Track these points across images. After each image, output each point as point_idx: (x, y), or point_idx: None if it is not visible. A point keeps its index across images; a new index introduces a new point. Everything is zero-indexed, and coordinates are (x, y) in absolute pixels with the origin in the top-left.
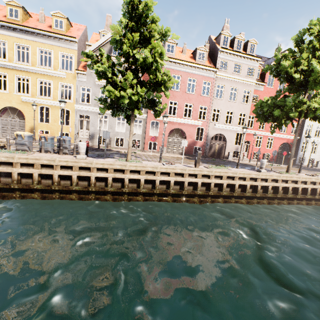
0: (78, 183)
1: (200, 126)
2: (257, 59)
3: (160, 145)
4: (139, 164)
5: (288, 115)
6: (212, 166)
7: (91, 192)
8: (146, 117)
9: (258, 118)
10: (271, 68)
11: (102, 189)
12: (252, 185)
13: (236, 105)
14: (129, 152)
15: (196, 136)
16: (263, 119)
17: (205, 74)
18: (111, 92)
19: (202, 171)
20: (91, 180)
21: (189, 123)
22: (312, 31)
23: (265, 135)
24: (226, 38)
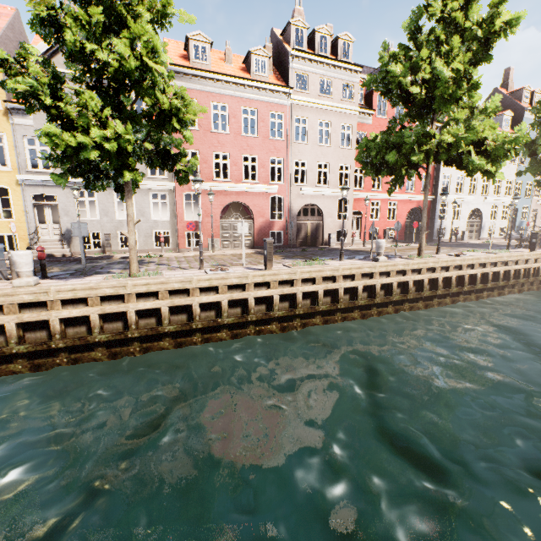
0: (24, 338)
1: (276, 194)
2: (356, 69)
3: (208, 236)
4: (154, 280)
5: (410, 160)
6: (298, 263)
7: (59, 351)
8: (173, 188)
9: (366, 170)
10: (376, 81)
11: (80, 340)
12: (366, 285)
13: (331, 151)
14: (133, 258)
15: (271, 212)
16: (374, 170)
17: (272, 99)
18: (56, 138)
19: (279, 275)
20: (52, 326)
21: (255, 191)
22: (432, 10)
23: (384, 199)
24: (300, 32)
